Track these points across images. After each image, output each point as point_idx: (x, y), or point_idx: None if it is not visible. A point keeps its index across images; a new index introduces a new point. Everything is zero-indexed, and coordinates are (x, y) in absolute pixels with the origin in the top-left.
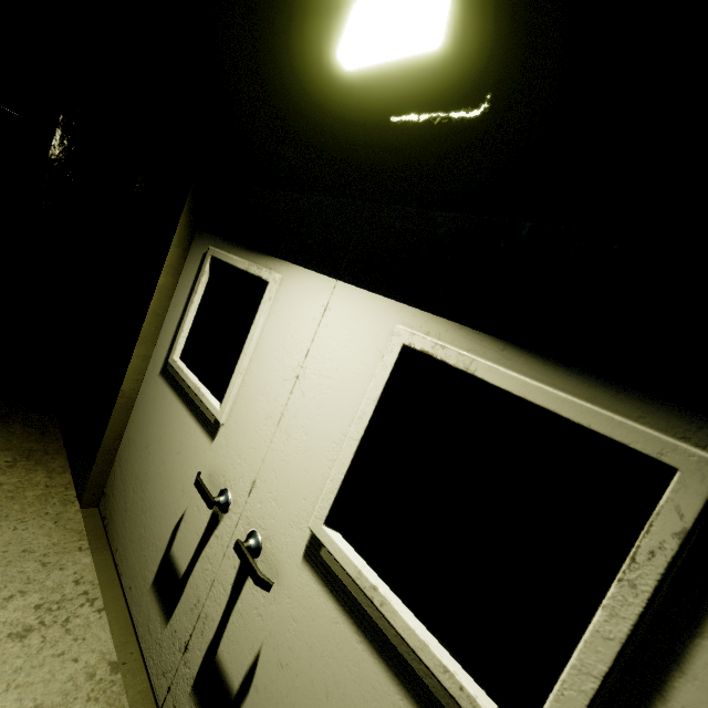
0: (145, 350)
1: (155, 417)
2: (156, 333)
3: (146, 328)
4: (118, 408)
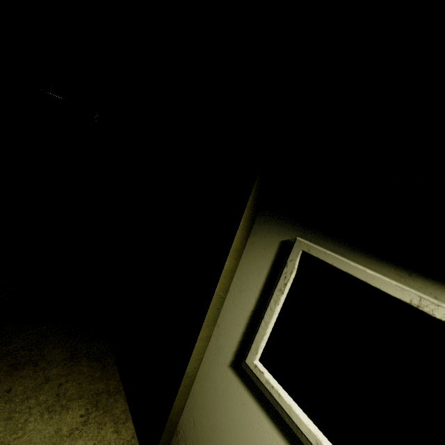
0: (207, 331)
1: (233, 422)
2: (217, 313)
3: (209, 312)
4: (182, 387)
